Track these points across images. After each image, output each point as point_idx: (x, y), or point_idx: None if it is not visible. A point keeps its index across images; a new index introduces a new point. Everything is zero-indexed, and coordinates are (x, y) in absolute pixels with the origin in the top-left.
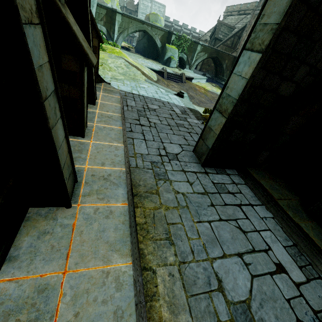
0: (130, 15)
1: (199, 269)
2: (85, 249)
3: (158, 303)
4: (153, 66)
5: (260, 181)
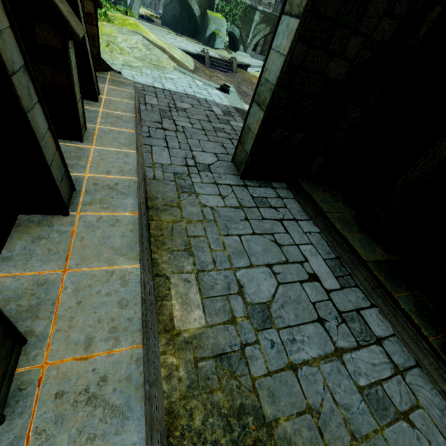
0: None
1: (219, 277)
2: (87, 253)
3: (169, 302)
4: (189, 47)
5: (311, 194)
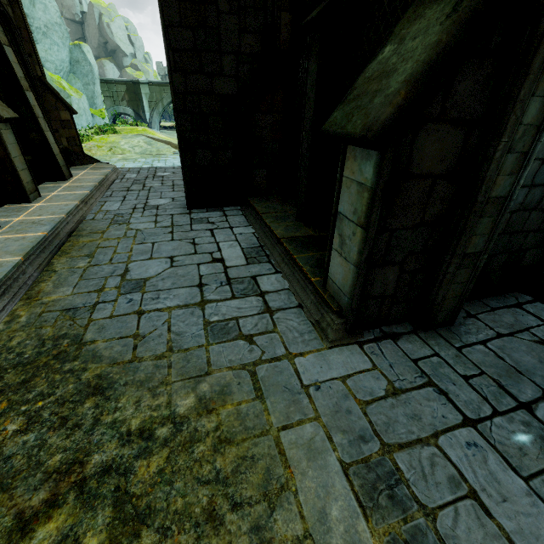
0: (160, 82)
1: (109, 267)
2: None
3: (45, 284)
4: None
5: (254, 204)
